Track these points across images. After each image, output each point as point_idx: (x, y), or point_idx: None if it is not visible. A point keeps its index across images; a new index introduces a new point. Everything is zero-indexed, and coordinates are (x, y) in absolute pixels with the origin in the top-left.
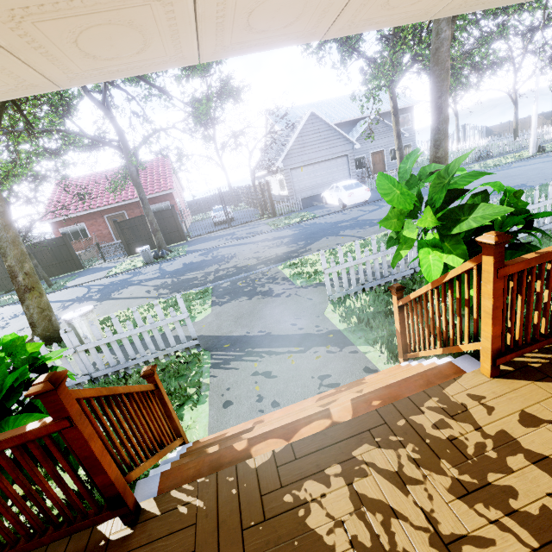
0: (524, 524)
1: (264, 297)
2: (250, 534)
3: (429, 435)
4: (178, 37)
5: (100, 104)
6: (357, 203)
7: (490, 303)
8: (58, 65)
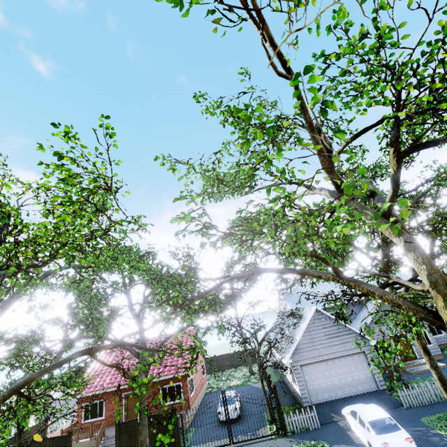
0: None
1: None
2: None
3: None
4: None
5: (136, 317)
6: None
7: None
8: None
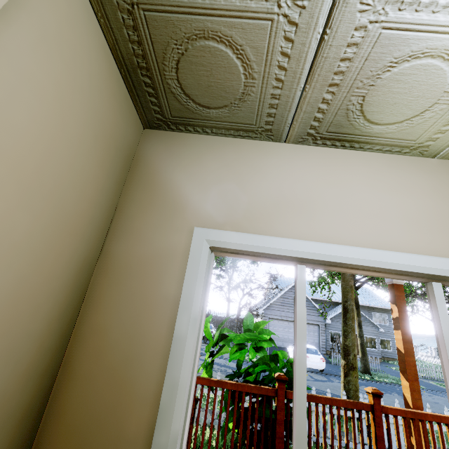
0: None
1: None
2: None
3: None
4: None
5: None
6: (313, 369)
7: None
8: None
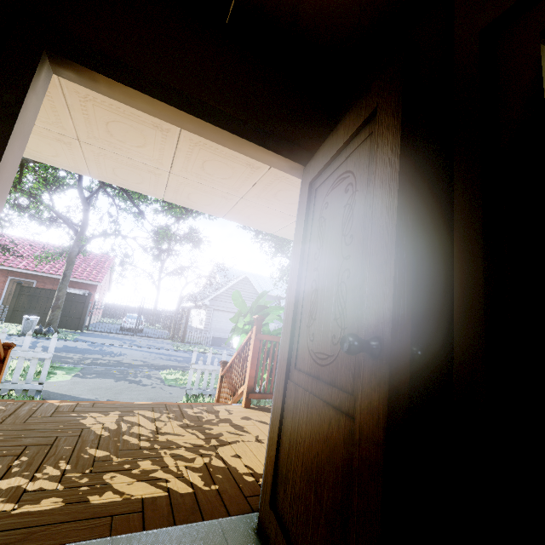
0: (205, 434)
1: (130, 383)
2: (35, 418)
3: (188, 414)
4: (157, 187)
5: (84, 198)
6: None
7: (252, 353)
8: (99, 170)
